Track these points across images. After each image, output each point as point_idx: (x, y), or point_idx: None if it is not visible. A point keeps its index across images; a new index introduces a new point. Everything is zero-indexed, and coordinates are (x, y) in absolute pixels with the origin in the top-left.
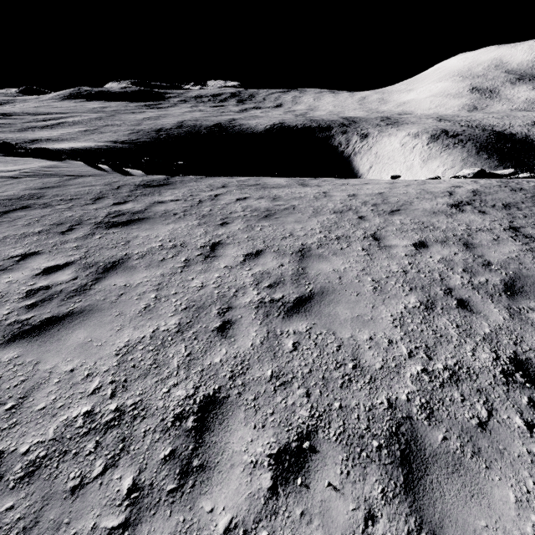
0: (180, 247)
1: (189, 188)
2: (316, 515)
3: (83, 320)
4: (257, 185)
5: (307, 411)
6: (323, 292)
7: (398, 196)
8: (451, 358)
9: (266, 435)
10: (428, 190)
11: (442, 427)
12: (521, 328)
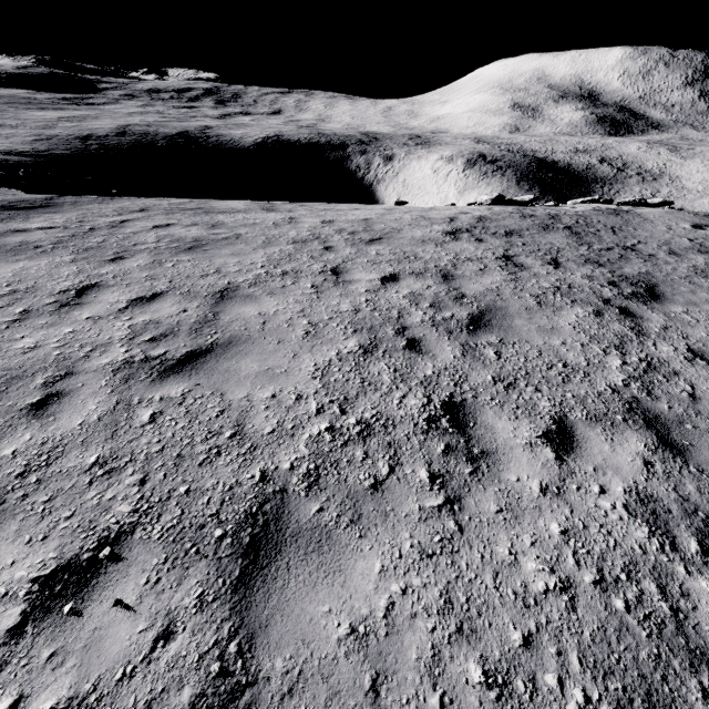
0: (22, 292)
1: (82, 212)
2: (76, 652)
3: None
4: (198, 210)
5: (130, 505)
6: (230, 342)
7: (387, 223)
8: (372, 409)
9: (43, 551)
10: (427, 216)
11: (323, 496)
12: (469, 367)
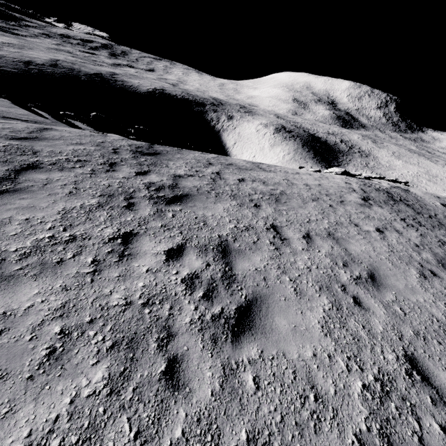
0: (252, 228)
1: (183, 161)
2: None
3: (267, 307)
4: (233, 166)
5: None
6: (374, 268)
7: (331, 189)
8: None
9: None
10: (340, 185)
11: None
12: None
